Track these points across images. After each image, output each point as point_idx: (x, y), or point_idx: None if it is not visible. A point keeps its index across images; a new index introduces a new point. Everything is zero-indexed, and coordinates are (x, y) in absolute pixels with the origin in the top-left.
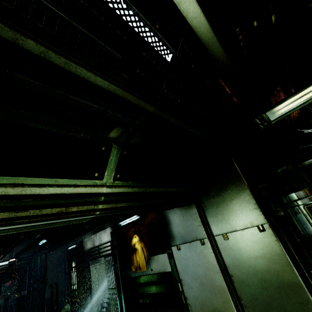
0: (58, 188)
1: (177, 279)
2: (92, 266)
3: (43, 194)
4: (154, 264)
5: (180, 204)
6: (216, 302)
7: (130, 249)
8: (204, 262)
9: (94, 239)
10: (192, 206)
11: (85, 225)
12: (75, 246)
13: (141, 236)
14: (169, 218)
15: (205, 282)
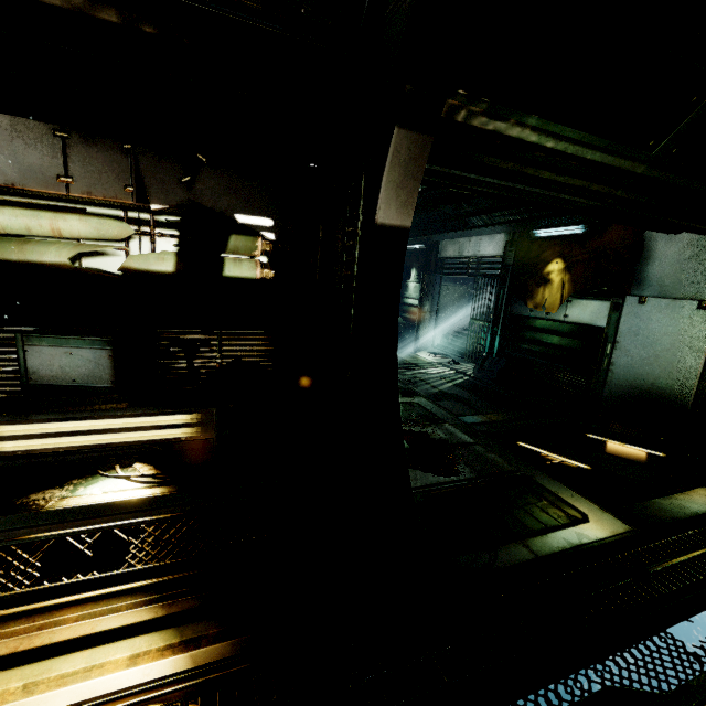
0: (603, 155)
1: (609, 339)
2: (444, 285)
3: (586, 160)
4: (574, 310)
5: None
6: (664, 382)
7: (536, 278)
8: (683, 333)
9: (465, 245)
10: None
11: (471, 217)
12: (420, 247)
13: (570, 263)
14: (654, 250)
15: (663, 356)
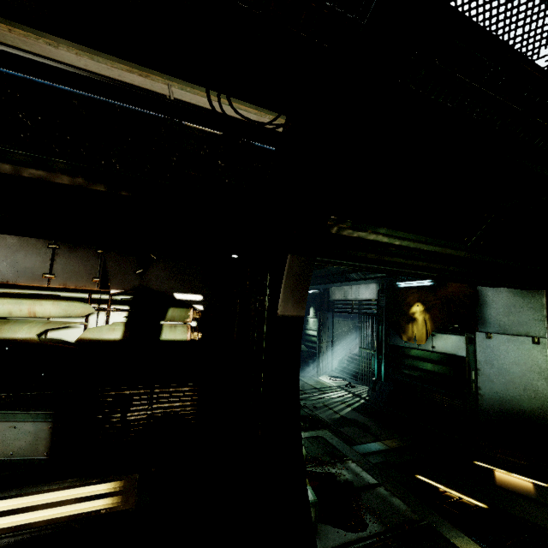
0: (434, 247)
1: (471, 366)
2: (335, 320)
3: (424, 250)
4: (439, 342)
5: (524, 287)
6: (526, 405)
7: (405, 317)
8: (528, 363)
9: (348, 291)
10: (539, 293)
11: (350, 273)
12: (315, 291)
13: (428, 306)
14: (487, 298)
15: (518, 382)
